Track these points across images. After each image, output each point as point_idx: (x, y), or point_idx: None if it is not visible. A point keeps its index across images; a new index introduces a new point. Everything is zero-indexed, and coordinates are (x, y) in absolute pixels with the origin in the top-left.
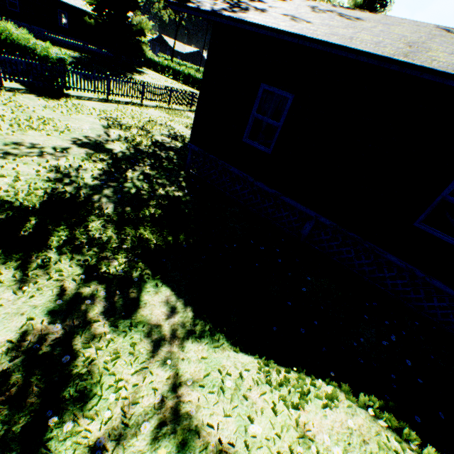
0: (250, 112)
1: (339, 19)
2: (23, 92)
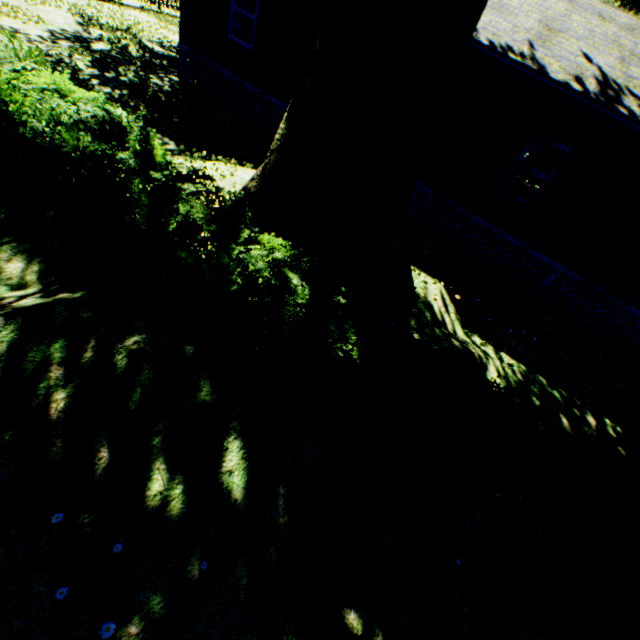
0: (230, 4)
1: None
2: None
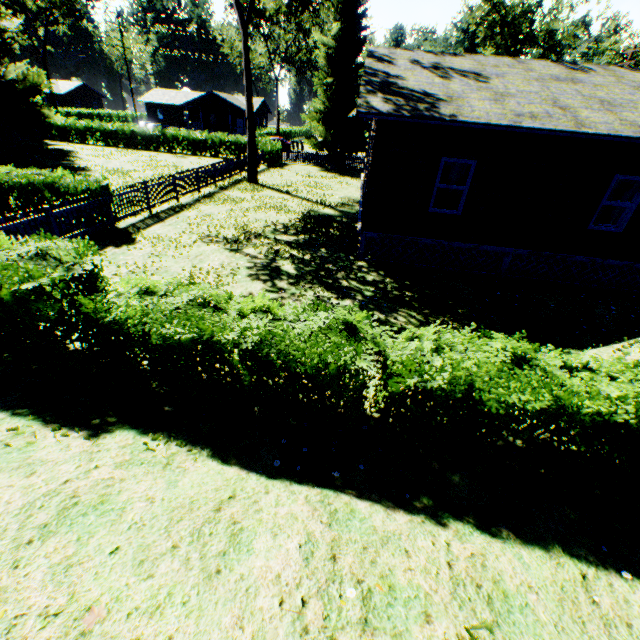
0: (433, 185)
1: (472, 83)
2: None
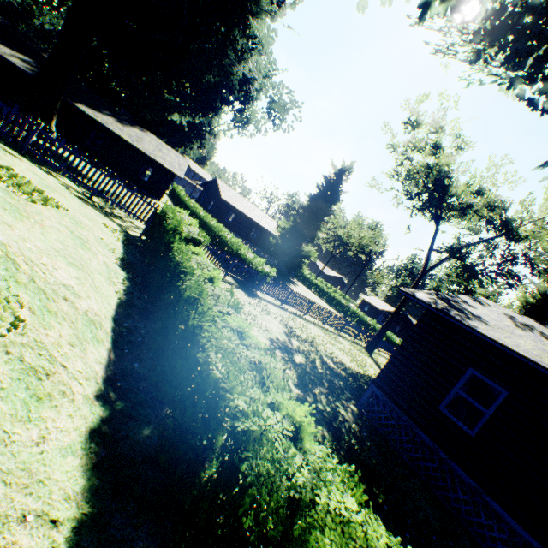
0: (452, 385)
1: (547, 342)
2: (235, 286)
